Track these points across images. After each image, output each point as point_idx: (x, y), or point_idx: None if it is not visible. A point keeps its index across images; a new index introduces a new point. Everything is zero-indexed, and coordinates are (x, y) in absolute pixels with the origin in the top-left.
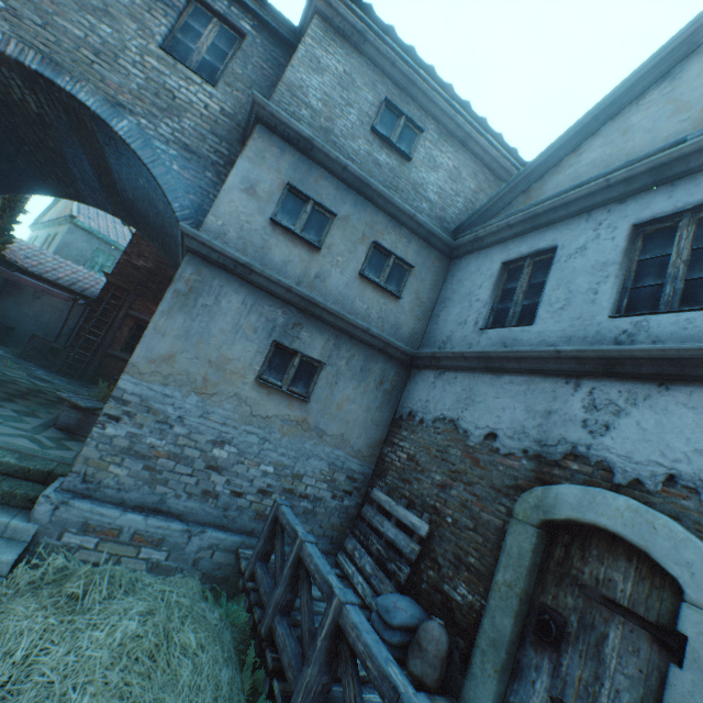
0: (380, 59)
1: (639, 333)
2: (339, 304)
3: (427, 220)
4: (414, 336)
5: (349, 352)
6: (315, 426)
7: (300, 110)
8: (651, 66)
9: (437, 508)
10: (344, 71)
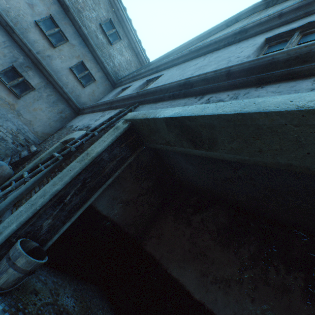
0: (114, 5)
1: None
2: (55, 73)
3: (110, 69)
4: (85, 105)
5: (51, 92)
6: (18, 110)
7: None
8: (178, 49)
9: (46, 147)
10: None
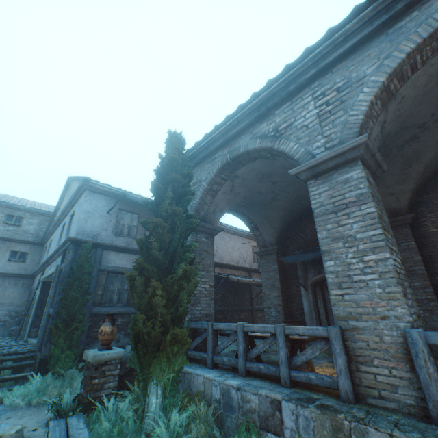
0: (3, 205)
1: None
2: (3, 270)
3: (32, 238)
4: (34, 269)
5: (9, 280)
6: (1, 302)
7: None
8: (57, 208)
9: None
10: None
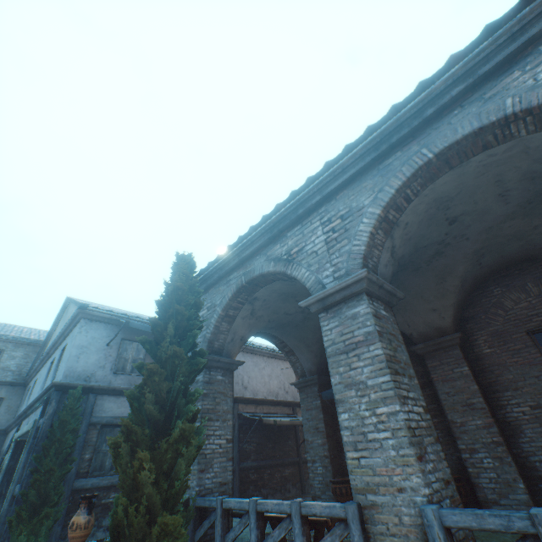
0: None
1: None
2: None
3: (12, 377)
4: (9, 421)
5: None
6: None
7: None
8: (49, 336)
9: None
10: None
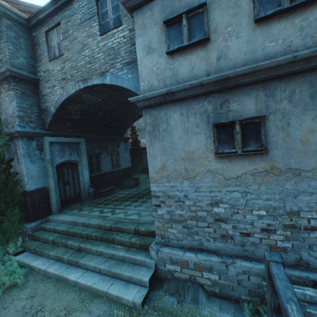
0: None
1: None
2: (250, 62)
3: None
4: None
5: (285, 91)
6: (286, 168)
7: None
8: None
9: None
10: None
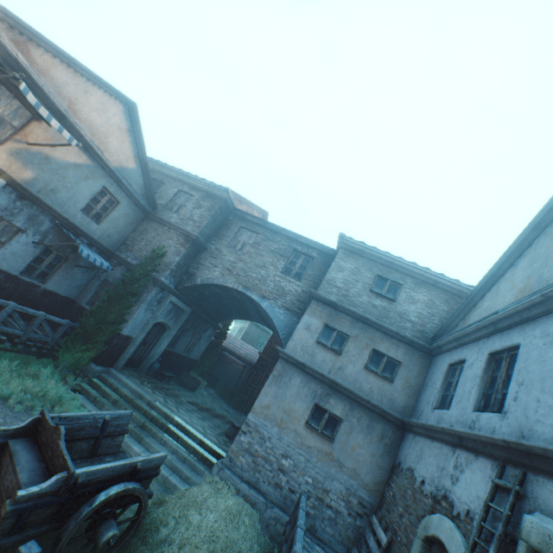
0: (373, 257)
1: (476, 422)
2: (352, 384)
3: (410, 332)
4: (406, 407)
5: (359, 413)
6: (337, 459)
7: (332, 289)
8: (504, 259)
9: (396, 530)
10: (354, 267)
